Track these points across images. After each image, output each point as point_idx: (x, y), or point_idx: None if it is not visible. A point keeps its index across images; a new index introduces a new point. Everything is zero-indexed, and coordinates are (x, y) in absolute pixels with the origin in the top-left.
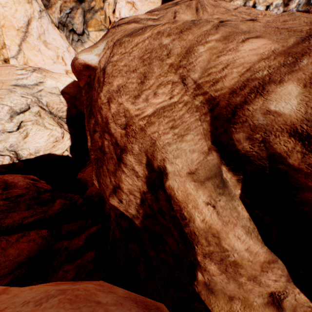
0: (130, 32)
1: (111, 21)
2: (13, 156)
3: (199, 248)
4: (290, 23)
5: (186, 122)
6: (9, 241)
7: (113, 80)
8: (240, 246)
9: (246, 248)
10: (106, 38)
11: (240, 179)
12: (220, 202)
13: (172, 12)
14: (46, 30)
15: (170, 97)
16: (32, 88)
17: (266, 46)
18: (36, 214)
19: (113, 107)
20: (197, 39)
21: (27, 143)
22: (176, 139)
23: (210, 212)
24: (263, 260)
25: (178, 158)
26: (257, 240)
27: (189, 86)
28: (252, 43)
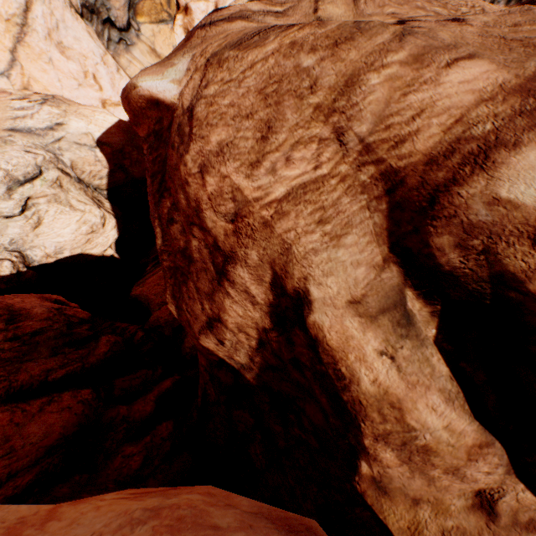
0: (237, 40)
1: (181, 4)
2: (18, 260)
3: (368, 426)
4: (526, 30)
5: (345, 212)
6: (26, 411)
7: (209, 133)
8: (435, 423)
9: (445, 426)
10: (189, 48)
11: (435, 311)
12: (403, 350)
13: (310, 1)
14: (61, 21)
15: (315, 166)
16: (43, 135)
17: (489, 75)
18: (69, 363)
19: (210, 183)
20: (366, 60)
21: (40, 236)
22: (327, 242)
23: (387, 368)
24: (471, 443)
25: (330, 276)
26: (463, 411)
27: (351, 146)
28: (464, 70)
